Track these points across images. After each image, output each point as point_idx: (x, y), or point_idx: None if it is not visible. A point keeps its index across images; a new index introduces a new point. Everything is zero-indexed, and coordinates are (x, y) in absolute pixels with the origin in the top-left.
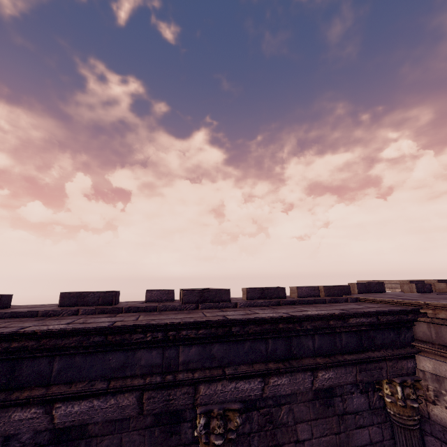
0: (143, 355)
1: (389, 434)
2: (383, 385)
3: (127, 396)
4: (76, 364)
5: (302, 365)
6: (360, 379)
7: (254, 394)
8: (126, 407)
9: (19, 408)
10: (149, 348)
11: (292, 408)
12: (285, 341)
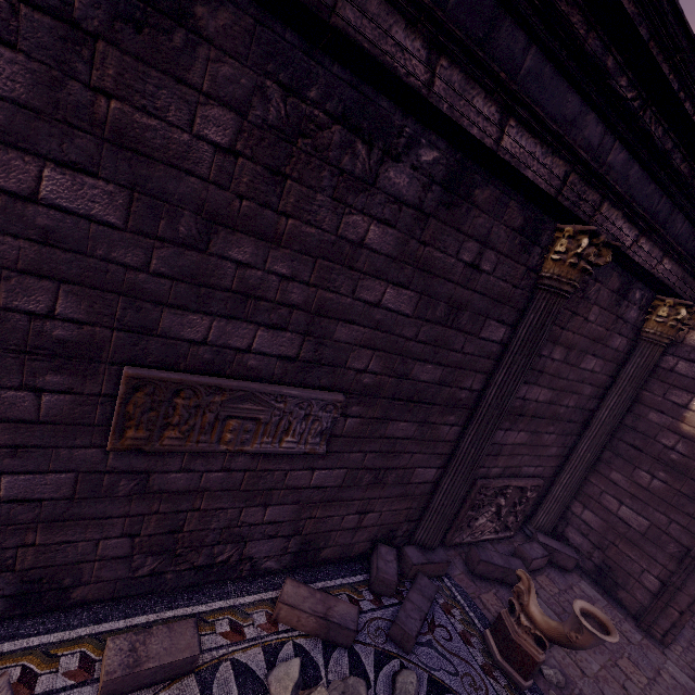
0: (590, 124)
1: (627, 351)
2: (659, 310)
3: (560, 165)
4: (543, 78)
5: (670, 241)
6: (675, 286)
7: (623, 245)
8: (553, 179)
9: (483, 93)
10: (598, 119)
11: (600, 290)
12: (670, 209)
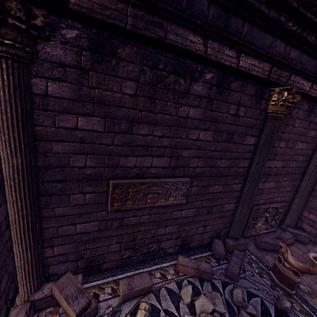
0: (278, 44)
1: None
2: None
3: (267, 65)
4: (253, 33)
5: None
6: None
7: (305, 90)
8: (265, 72)
9: (228, 48)
10: (281, 41)
11: (298, 112)
12: None
